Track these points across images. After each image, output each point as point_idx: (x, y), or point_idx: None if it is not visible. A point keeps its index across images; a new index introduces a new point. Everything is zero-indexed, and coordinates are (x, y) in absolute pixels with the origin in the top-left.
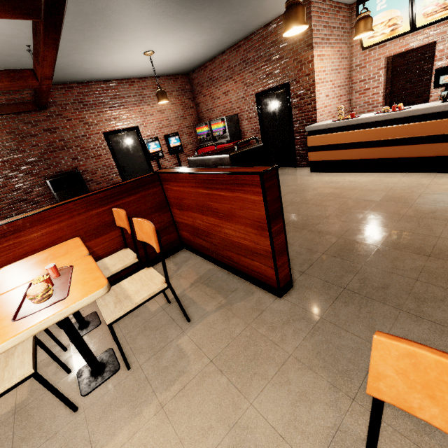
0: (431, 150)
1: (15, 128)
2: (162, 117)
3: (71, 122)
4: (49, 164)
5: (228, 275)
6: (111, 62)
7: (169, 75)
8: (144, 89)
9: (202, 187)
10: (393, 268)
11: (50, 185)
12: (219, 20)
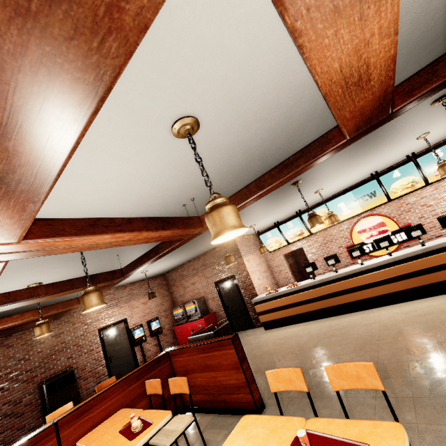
0: (322, 304)
1: (29, 339)
2: (145, 307)
3: (75, 325)
4: (46, 367)
5: (225, 416)
6: None
7: (151, 277)
8: (133, 289)
9: (201, 353)
10: (312, 379)
11: (45, 389)
12: (189, 252)
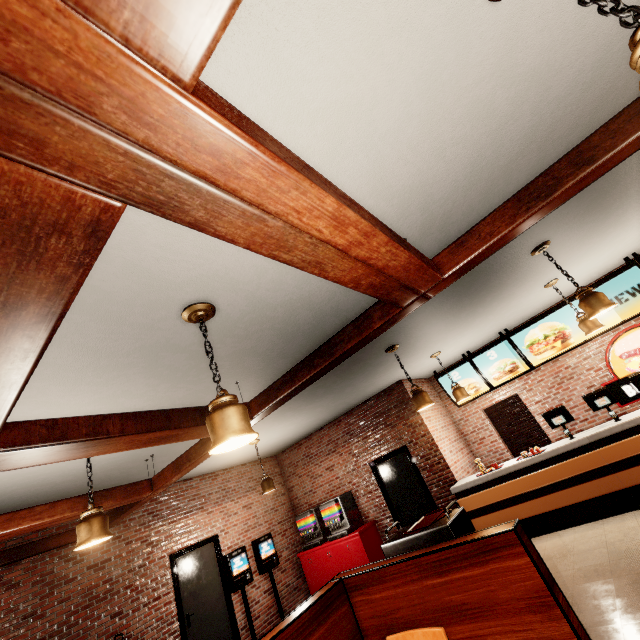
0: (603, 486)
1: (48, 572)
2: (249, 514)
3: (131, 546)
4: (72, 635)
5: None
6: (211, 457)
7: (256, 460)
8: (229, 481)
9: (432, 576)
10: None
11: None
12: (329, 405)
